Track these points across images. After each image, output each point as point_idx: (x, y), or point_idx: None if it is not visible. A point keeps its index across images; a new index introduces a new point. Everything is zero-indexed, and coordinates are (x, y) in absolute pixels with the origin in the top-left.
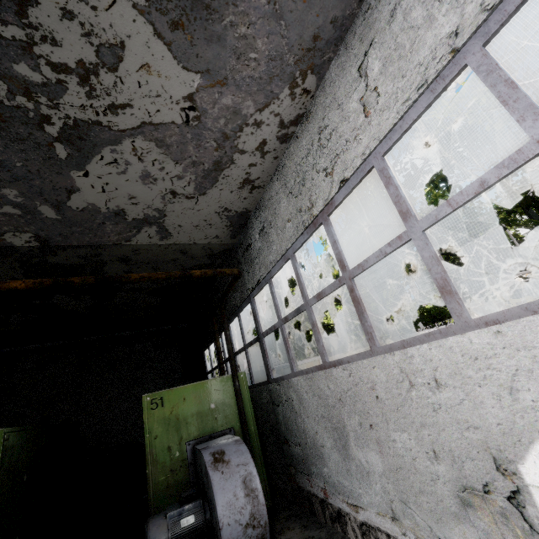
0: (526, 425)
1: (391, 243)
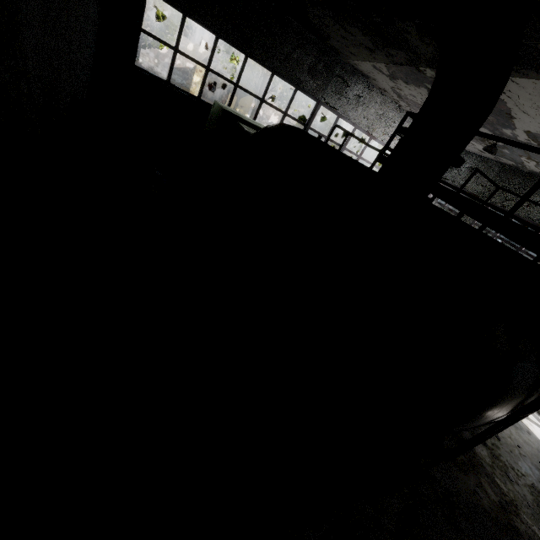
0: None
1: (371, 163)
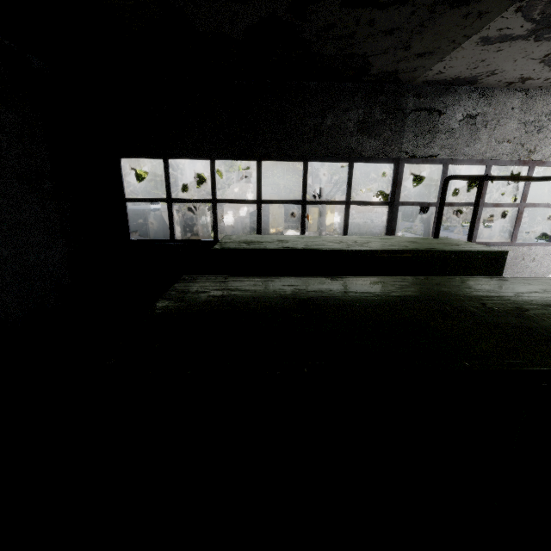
0: (549, 272)
1: None
